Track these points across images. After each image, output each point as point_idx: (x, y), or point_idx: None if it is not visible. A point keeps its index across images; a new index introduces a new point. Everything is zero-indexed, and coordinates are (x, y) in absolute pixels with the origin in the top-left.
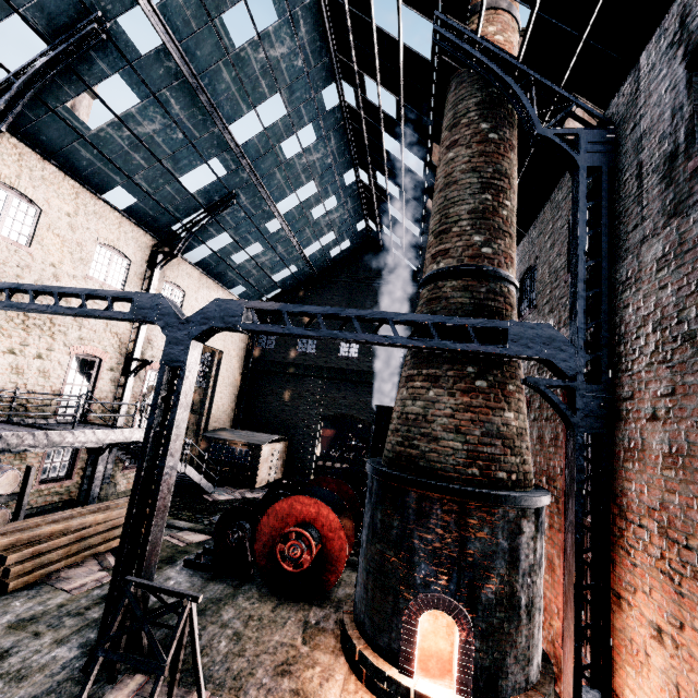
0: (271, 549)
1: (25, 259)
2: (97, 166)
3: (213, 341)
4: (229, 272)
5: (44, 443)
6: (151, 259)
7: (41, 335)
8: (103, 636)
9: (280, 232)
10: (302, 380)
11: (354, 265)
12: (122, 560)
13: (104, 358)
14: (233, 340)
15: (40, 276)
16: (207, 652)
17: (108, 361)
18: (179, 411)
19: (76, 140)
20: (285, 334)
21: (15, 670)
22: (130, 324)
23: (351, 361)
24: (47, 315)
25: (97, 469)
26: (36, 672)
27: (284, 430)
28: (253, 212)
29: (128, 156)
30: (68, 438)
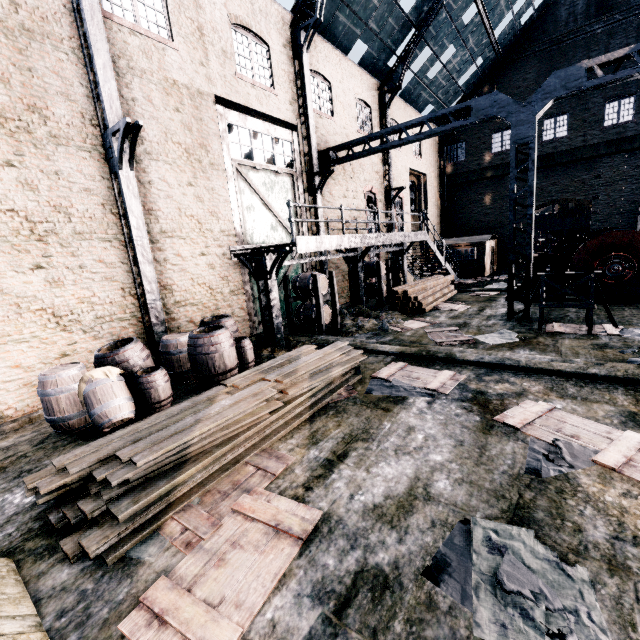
0: (584, 276)
1: (334, 127)
2: (347, 27)
3: (420, 167)
4: (422, 92)
5: (399, 240)
6: (379, 101)
7: (351, 182)
8: (528, 305)
9: (474, 20)
10: (501, 180)
11: (551, 23)
12: (512, 275)
13: (376, 193)
14: (430, 163)
15: (342, 138)
16: (583, 318)
17: (378, 195)
18: (534, 174)
19: (337, 7)
20: (636, 74)
21: (481, 325)
22: (380, 163)
23: (559, 142)
24: (350, 167)
25: (404, 264)
26: (493, 325)
27: (489, 231)
28: (453, 7)
29: (366, 2)
30: (405, 238)
